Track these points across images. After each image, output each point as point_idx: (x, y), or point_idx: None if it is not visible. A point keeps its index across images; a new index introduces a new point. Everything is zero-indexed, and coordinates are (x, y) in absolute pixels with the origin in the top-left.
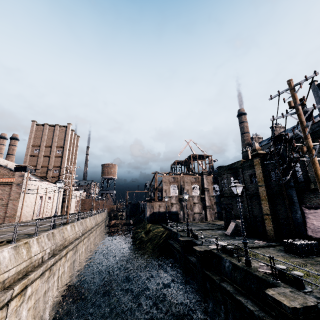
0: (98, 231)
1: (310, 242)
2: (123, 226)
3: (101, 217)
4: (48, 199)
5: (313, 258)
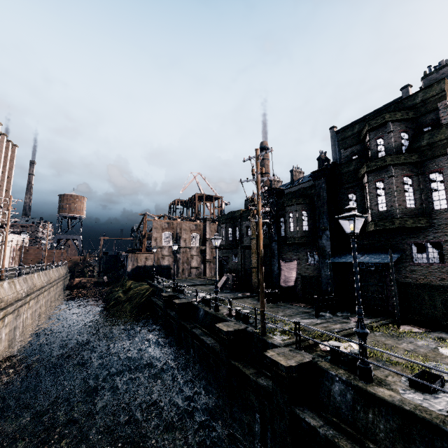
0: (53, 292)
1: (278, 291)
2: (94, 286)
3: (58, 274)
4: None
5: (276, 304)
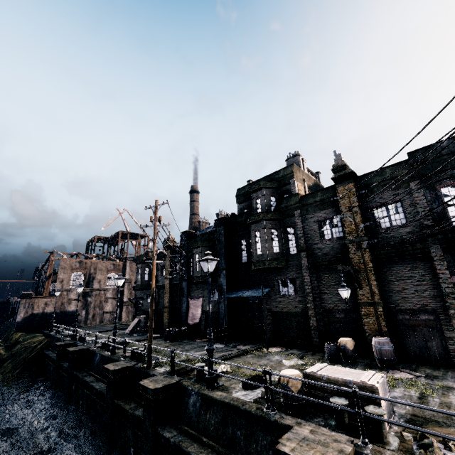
0: None
1: (184, 328)
2: None
3: None
4: None
5: (181, 341)
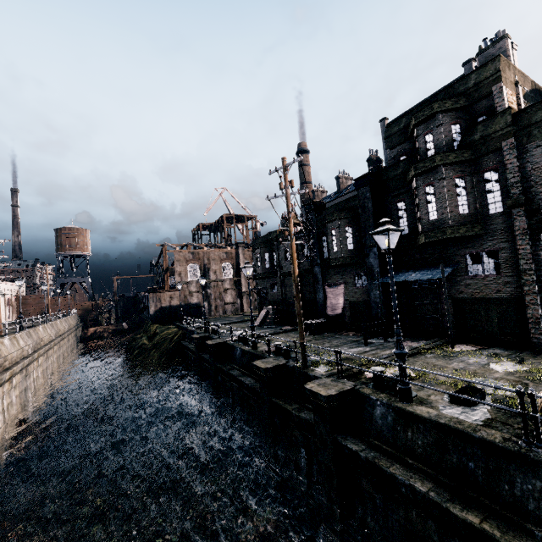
0: (64, 347)
1: (324, 321)
2: (112, 335)
3: (67, 324)
4: None
5: (323, 335)
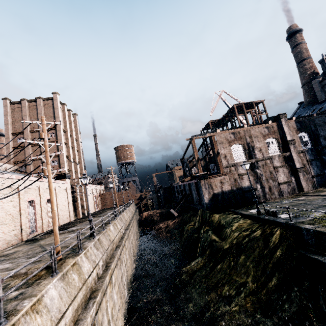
0: (131, 235)
1: None
2: (160, 218)
3: (130, 213)
4: (46, 203)
5: None
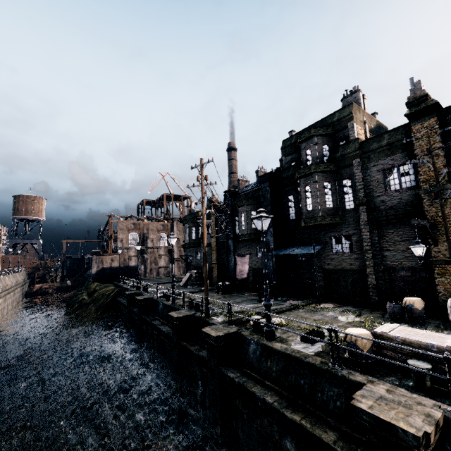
0: (9, 300)
1: (233, 283)
2: (56, 291)
3: (15, 280)
4: None
5: (231, 294)
